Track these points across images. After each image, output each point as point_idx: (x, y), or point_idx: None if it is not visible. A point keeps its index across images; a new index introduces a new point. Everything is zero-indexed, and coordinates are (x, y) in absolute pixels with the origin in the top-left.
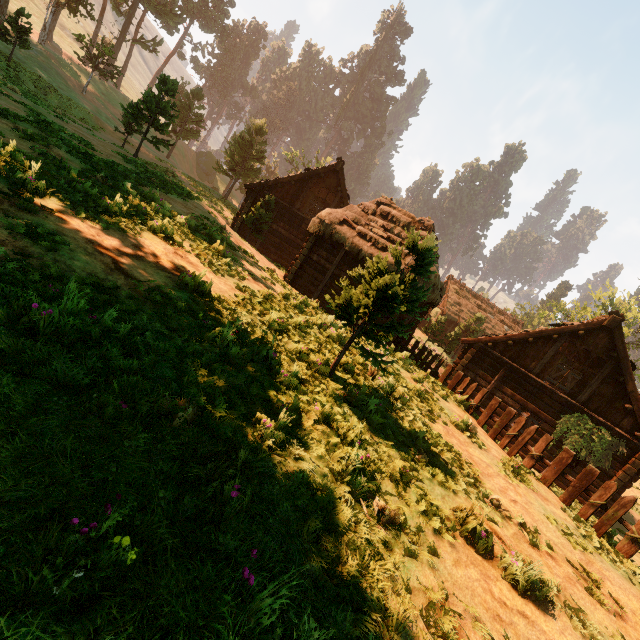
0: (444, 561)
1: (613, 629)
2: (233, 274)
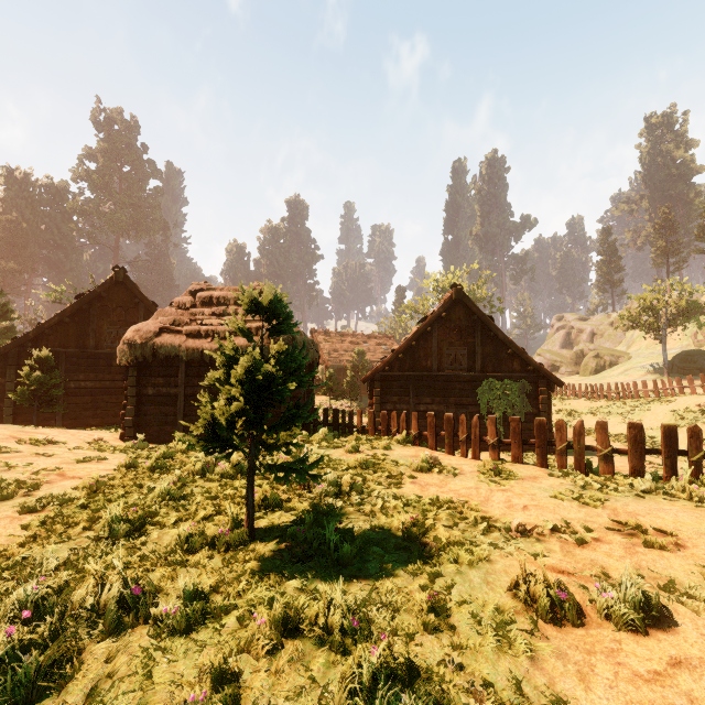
0: (577, 700)
1: (694, 567)
2: (8, 493)
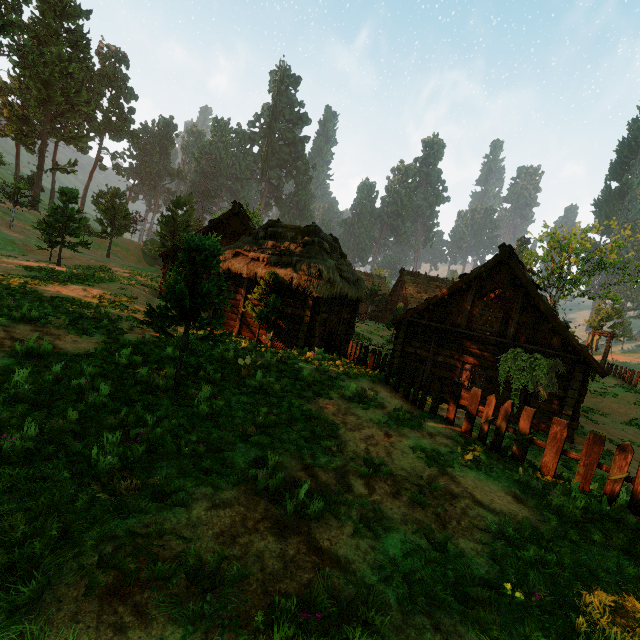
0: (193, 509)
1: (423, 525)
2: (107, 332)
